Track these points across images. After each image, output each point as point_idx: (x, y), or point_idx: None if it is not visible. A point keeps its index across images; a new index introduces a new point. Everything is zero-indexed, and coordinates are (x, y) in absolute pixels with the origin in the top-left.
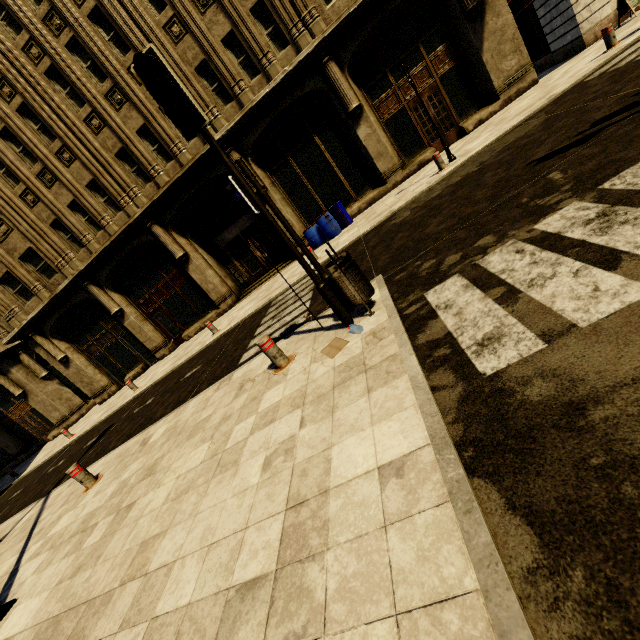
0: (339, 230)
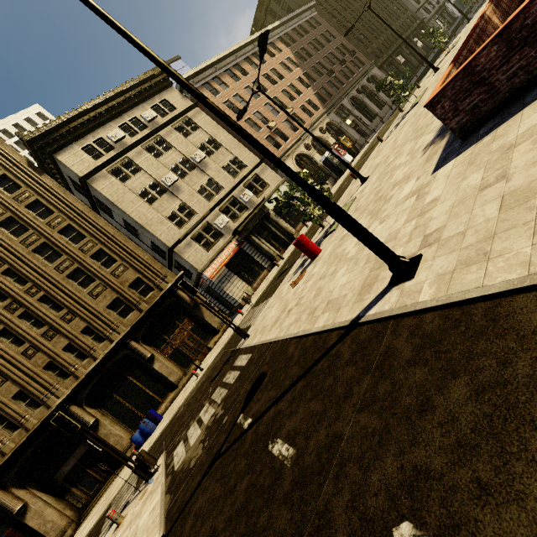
0: (155, 427)
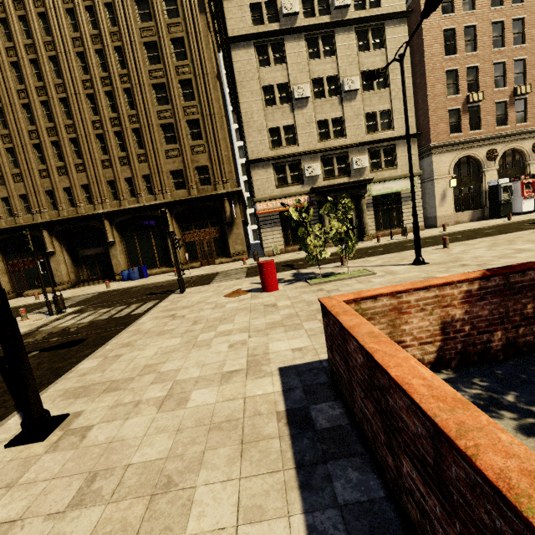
0: (137, 278)
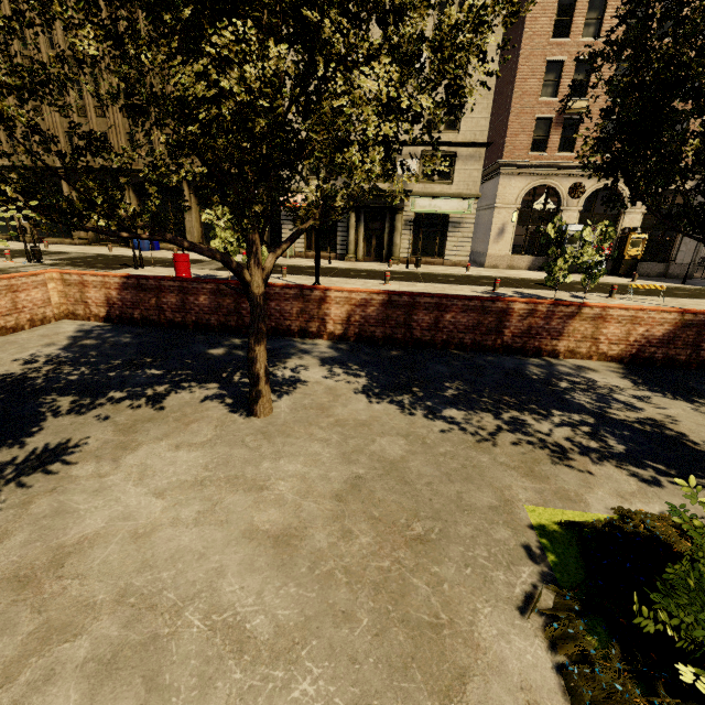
0: (147, 249)
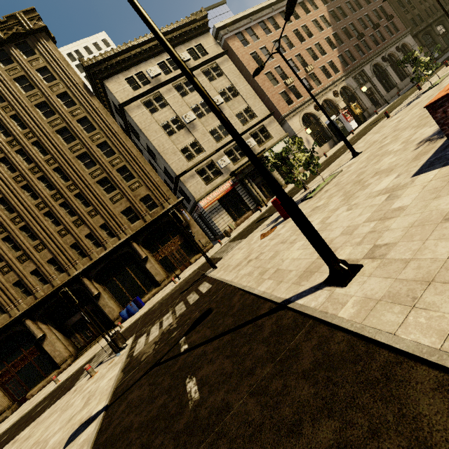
0: (137, 310)
